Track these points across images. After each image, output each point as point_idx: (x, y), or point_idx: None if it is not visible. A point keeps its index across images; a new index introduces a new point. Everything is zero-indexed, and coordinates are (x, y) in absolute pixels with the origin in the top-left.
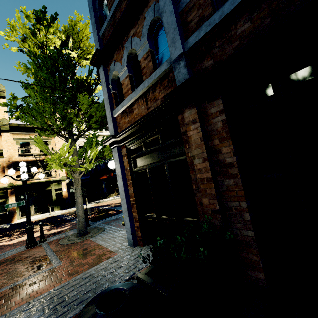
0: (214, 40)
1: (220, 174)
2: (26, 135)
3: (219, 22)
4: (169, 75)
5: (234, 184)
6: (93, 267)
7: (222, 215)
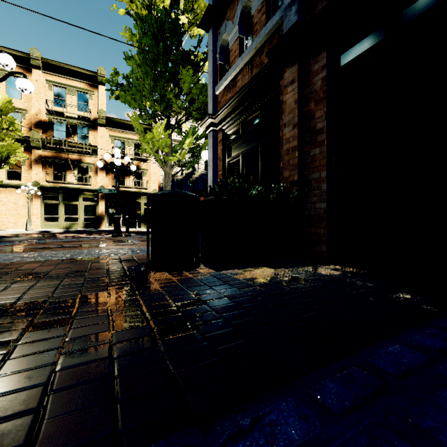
0: None
1: (309, 144)
2: (121, 133)
3: None
4: (280, 29)
5: (319, 152)
6: None
7: (299, 188)
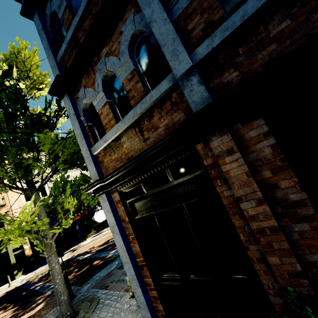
0: (236, 47)
1: (285, 217)
2: None
3: (241, 24)
4: (171, 96)
5: (313, 229)
6: None
7: (307, 278)
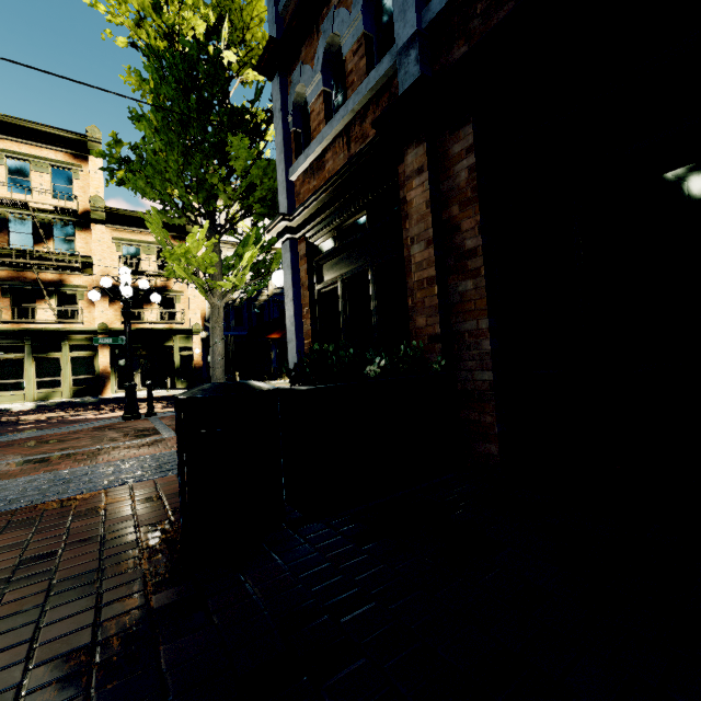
0: (475, 3)
1: (454, 273)
2: (134, 234)
3: None
4: (392, 83)
5: (474, 288)
6: None
7: (445, 346)
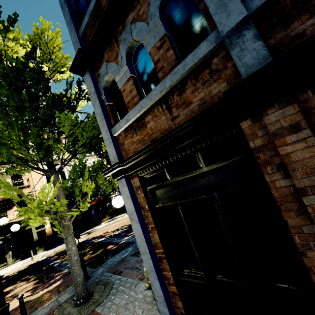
0: None
1: None
2: None
3: None
4: (210, 62)
5: None
6: None
7: None
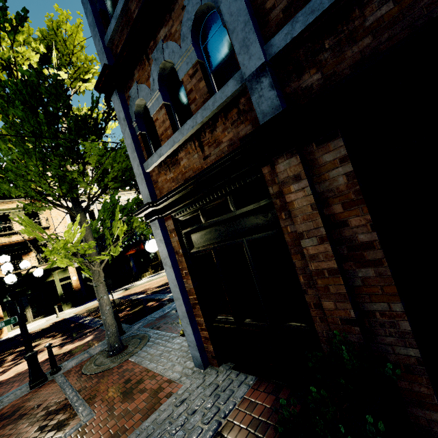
0: (322, 39)
1: (350, 260)
2: (1, 204)
3: (330, 5)
4: (238, 101)
5: (377, 275)
6: (148, 417)
7: (360, 326)
